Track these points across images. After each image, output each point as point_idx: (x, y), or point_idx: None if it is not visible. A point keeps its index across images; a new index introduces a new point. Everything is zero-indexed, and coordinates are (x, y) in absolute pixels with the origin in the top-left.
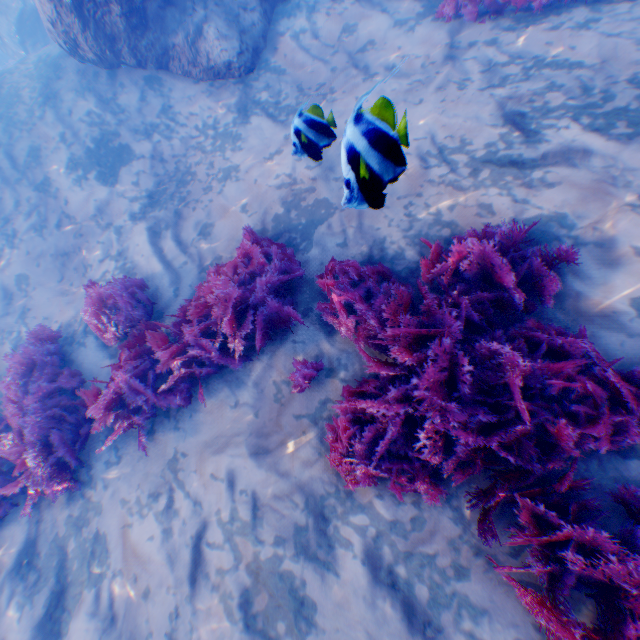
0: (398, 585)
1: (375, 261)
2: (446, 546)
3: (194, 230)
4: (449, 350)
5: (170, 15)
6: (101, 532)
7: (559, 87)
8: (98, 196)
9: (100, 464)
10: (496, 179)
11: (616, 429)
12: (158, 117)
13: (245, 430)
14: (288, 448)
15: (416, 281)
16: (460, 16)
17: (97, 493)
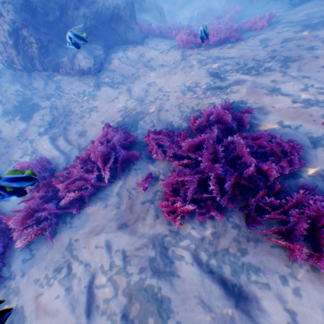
0: (213, 270)
1: (169, 129)
2: (232, 241)
3: (75, 134)
4: (212, 145)
5: (61, 50)
6: (19, 306)
7: (228, 64)
8: (20, 127)
9: (18, 263)
10: (213, 93)
11: (289, 165)
12: (54, 91)
13: (113, 217)
14: (140, 219)
15: (190, 128)
16: (185, 49)
17: (16, 282)
